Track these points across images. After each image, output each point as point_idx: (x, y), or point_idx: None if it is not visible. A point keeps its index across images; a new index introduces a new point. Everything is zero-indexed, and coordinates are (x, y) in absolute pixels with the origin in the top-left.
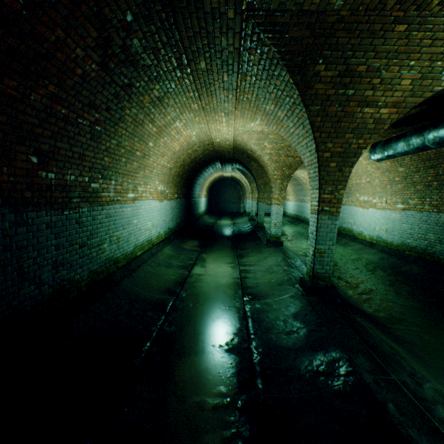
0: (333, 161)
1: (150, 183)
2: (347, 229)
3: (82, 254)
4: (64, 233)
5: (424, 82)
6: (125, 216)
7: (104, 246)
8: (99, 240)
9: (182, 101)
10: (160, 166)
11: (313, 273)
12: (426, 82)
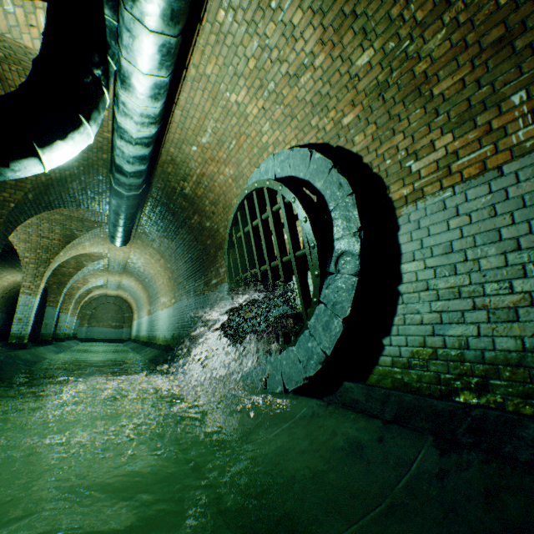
0: None
1: None
2: (155, 336)
3: None
4: None
5: None
6: None
7: None
8: None
9: None
10: None
11: None
12: None
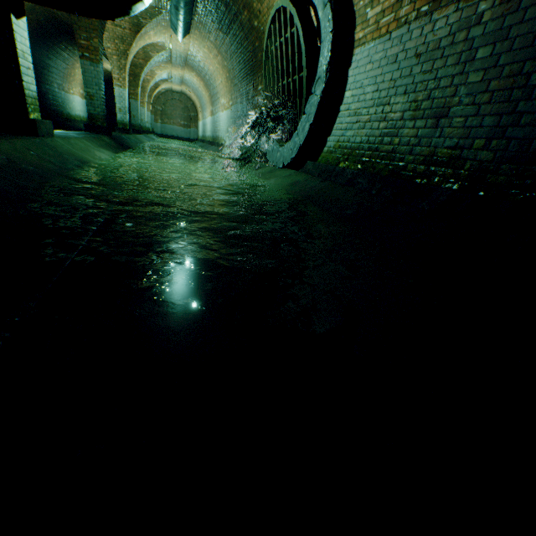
0: None
1: None
2: (218, 137)
3: None
4: None
5: None
6: None
7: None
8: None
9: None
10: None
11: (89, 114)
12: None
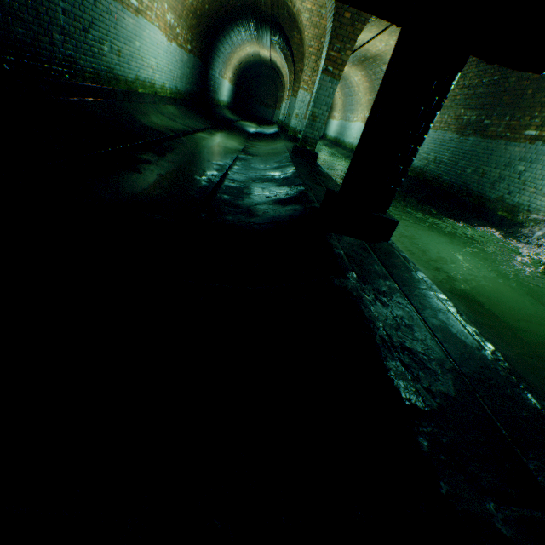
0: (348, 12)
1: (158, 1)
2: None
3: (85, 41)
4: (69, 0)
5: None
6: (126, 27)
7: (105, 49)
8: (101, 37)
9: None
10: None
11: (303, 137)
12: None
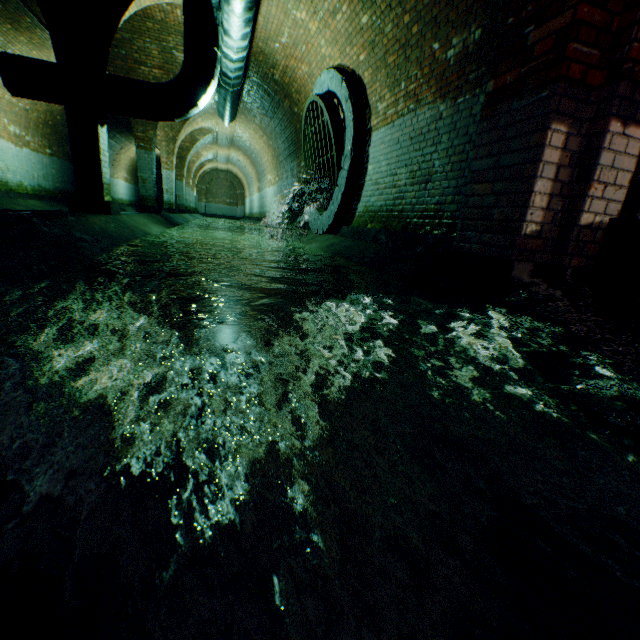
0: None
1: None
2: (265, 213)
3: None
4: None
5: (168, 56)
6: None
7: None
8: None
9: (3, 31)
10: (6, 101)
11: (141, 196)
12: (169, 55)
